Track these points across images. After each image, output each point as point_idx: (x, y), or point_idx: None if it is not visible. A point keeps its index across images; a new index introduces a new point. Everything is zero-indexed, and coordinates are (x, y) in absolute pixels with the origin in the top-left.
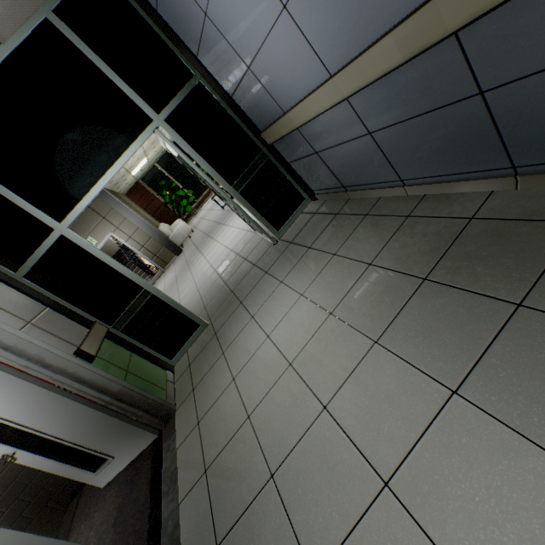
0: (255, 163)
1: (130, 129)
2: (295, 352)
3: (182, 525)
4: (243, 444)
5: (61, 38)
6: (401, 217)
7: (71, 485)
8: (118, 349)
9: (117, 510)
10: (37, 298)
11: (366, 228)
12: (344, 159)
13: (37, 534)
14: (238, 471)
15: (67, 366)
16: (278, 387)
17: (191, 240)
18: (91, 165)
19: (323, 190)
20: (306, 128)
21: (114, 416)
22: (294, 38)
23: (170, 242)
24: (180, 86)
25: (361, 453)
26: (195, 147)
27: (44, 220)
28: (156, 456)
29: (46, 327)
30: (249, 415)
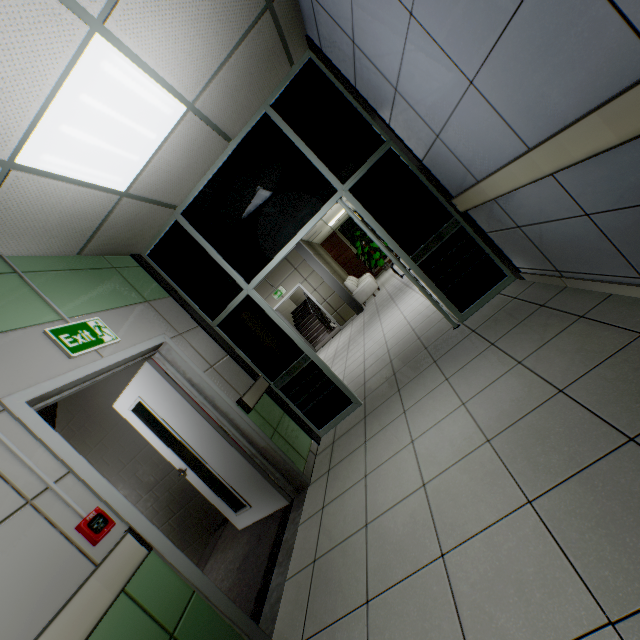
0: (443, 231)
1: (316, 200)
2: (433, 472)
3: (282, 602)
4: (352, 551)
5: (273, 127)
6: (631, 333)
7: (221, 515)
8: (273, 406)
9: (243, 556)
10: (222, 345)
11: (573, 336)
12: (554, 239)
13: (192, 544)
14: (340, 578)
15: (229, 412)
16: (403, 506)
17: (374, 299)
18: (279, 234)
19: (530, 269)
20: (504, 199)
21: (256, 469)
22: (483, 111)
23: (352, 299)
24: (369, 154)
25: (462, 632)
26: (375, 216)
27: (238, 280)
28: (282, 522)
29: (222, 373)
30: (366, 524)
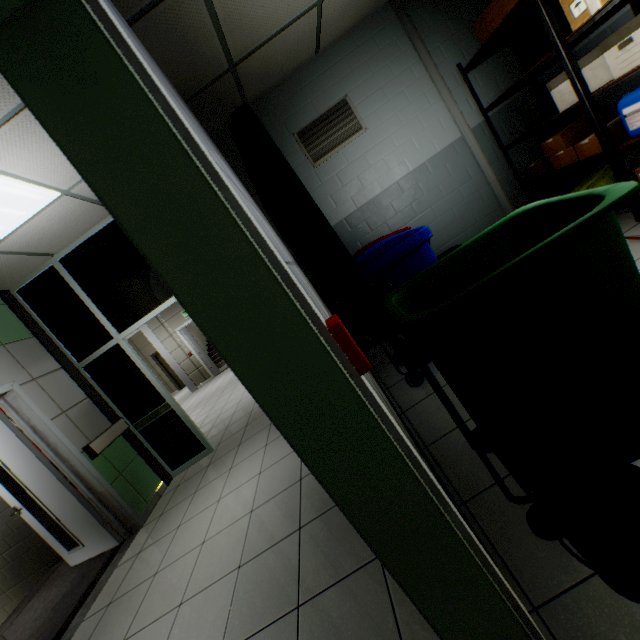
0: None
1: None
2: (214, 532)
3: None
4: (136, 596)
5: None
6: None
7: None
8: (127, 449)
9: (62, 595)
10: (84, 388)
11: None
12: None
13: (27, 577)
14: (118, 620)
15: (72, 458)
16: (184, 559)
17: None
18: (154, 295)
19: None
20: None
21: (91, 512)
22: None
23: None
24: None
25: None
26: None
27: (109, 329)
28: (107, 563)
29: (76, 418)
30: (157, 572)
